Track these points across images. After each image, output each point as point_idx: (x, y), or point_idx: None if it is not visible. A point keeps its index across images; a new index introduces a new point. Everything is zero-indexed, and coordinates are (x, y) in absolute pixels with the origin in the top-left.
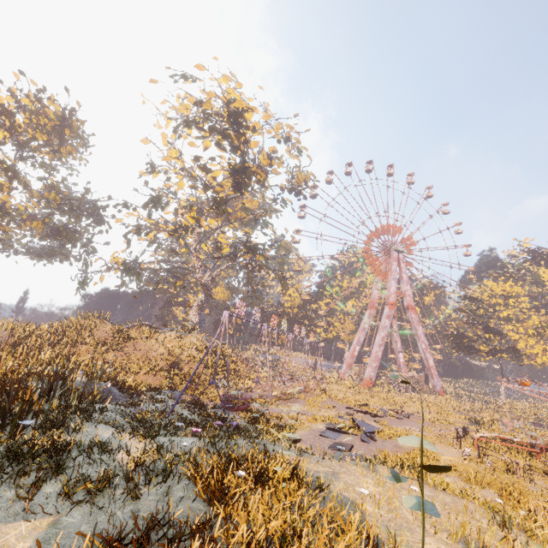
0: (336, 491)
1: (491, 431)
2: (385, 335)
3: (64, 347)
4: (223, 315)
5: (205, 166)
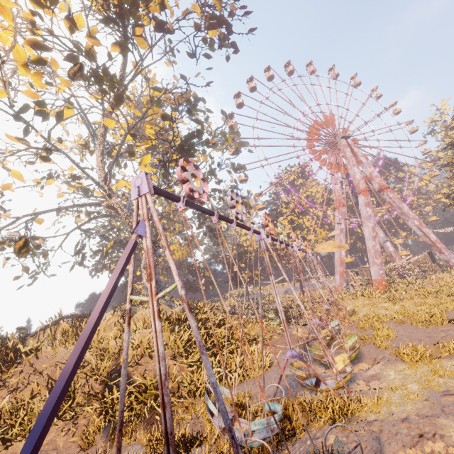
0: None
1: None
2: (374, 224)
3: None
4: (133, 194)
5: None
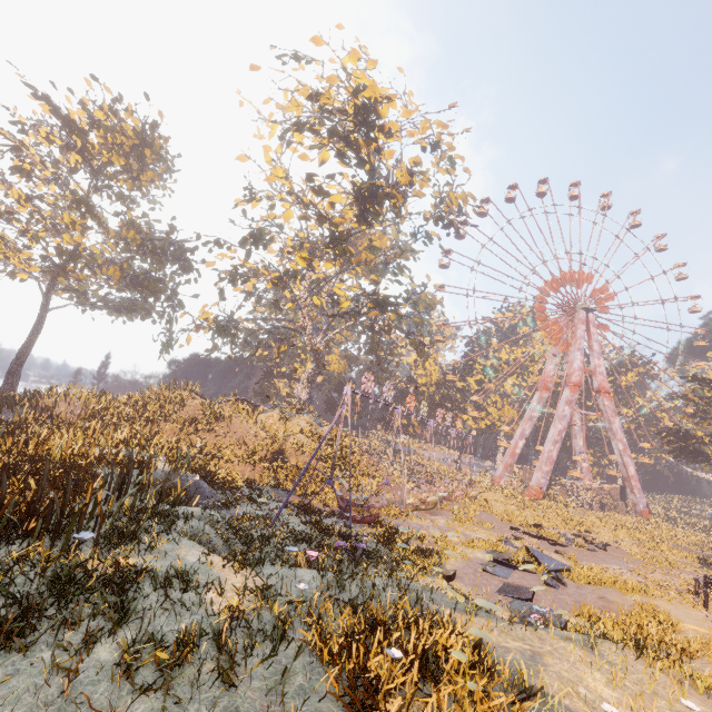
0: (555, 700)
1: None
2: (563, 428)
3: (145, 424)
4: (345, 392)
5: (320, 188)
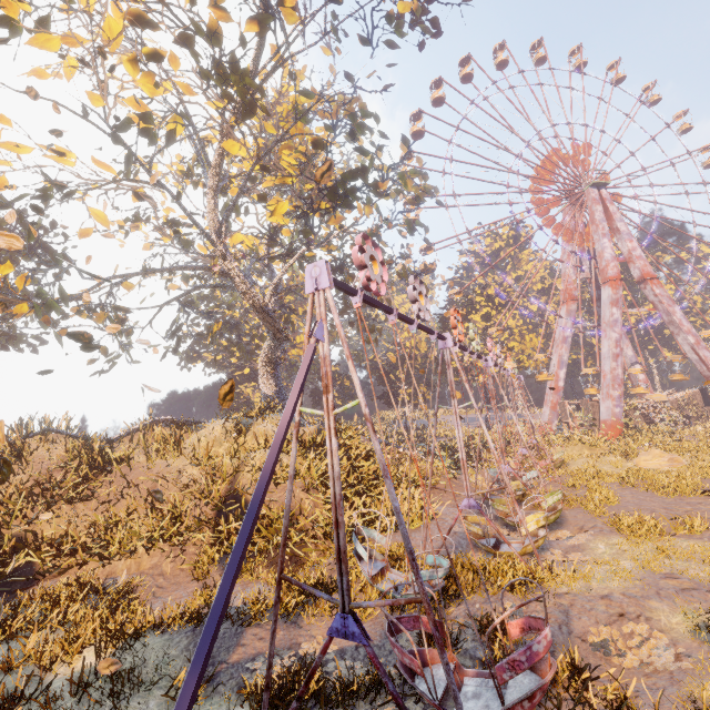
0: None
1: None
2: (619, 336)
3: None
4: (309, 286)
5: None
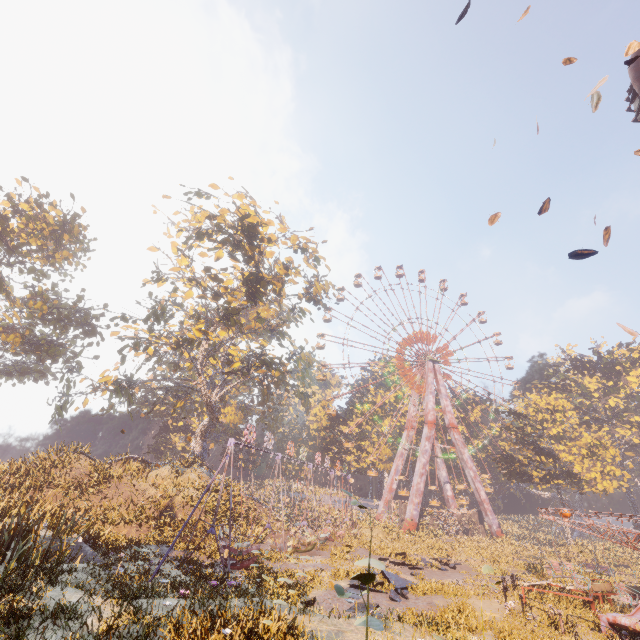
0: None
1: (541, 577)
2: (426, 461)
3: (26, 491)
4: (229, 444)
5: (216, 276)
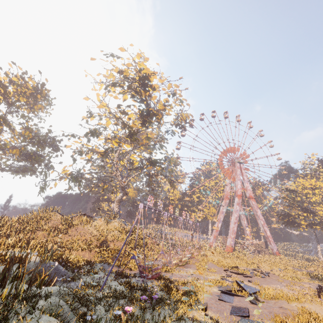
0: None
1: None
2: (237, 216)
3: (26, 233)
4: (139, 206)
5: (124, 111)
